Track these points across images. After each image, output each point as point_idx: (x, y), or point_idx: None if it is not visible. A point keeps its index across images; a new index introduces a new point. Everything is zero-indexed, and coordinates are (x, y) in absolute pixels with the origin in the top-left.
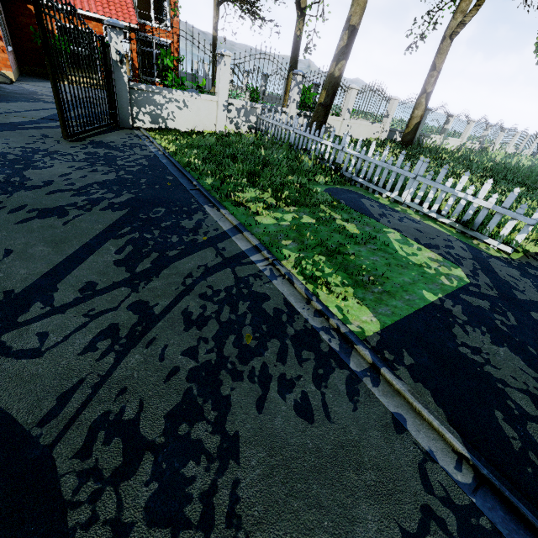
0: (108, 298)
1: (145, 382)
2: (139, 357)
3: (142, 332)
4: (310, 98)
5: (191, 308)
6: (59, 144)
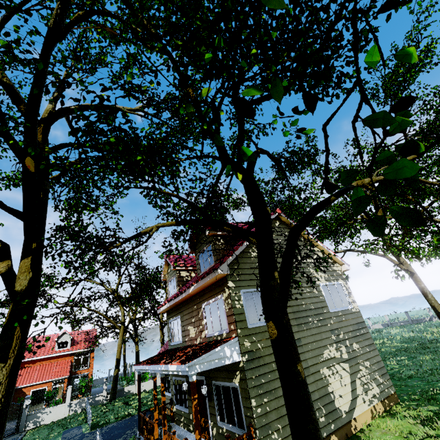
0: None
1: None
2: None
3: None
4: None
5: None
6: None
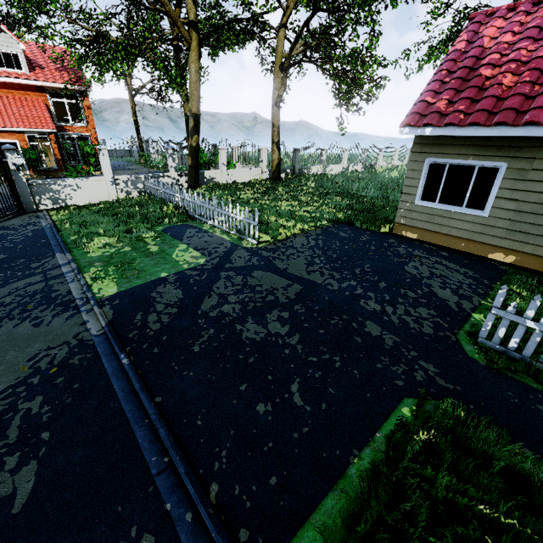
0: None
1: None
2: None
3: None
4: (203, 158)
5: (6, 301)
6: None
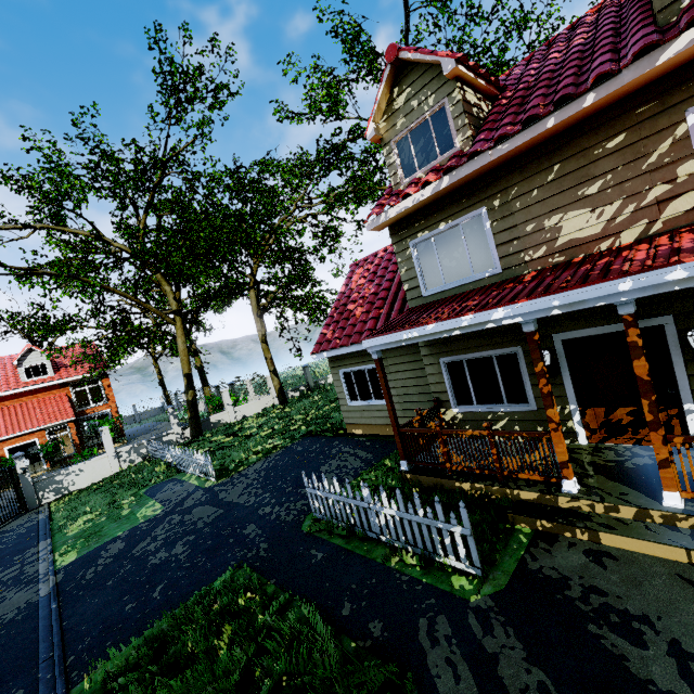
0: None
1: None
2: None
3: None
4: (216, 402)
5: None
6: None
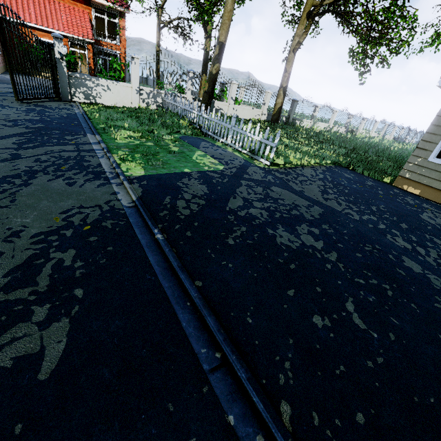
0: (1, 151)
1: (1, 169)
2: (3, 164)
3: (10, 160)
4: None
5: (42, 158)
6: (12, 103)
